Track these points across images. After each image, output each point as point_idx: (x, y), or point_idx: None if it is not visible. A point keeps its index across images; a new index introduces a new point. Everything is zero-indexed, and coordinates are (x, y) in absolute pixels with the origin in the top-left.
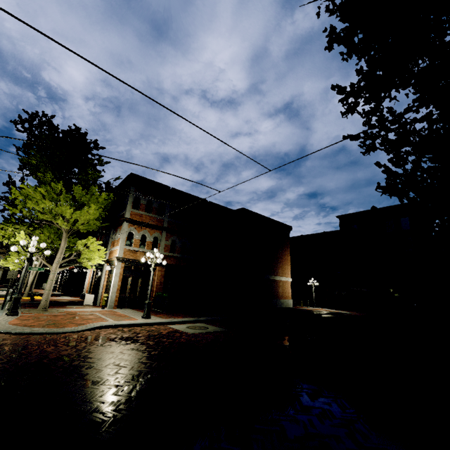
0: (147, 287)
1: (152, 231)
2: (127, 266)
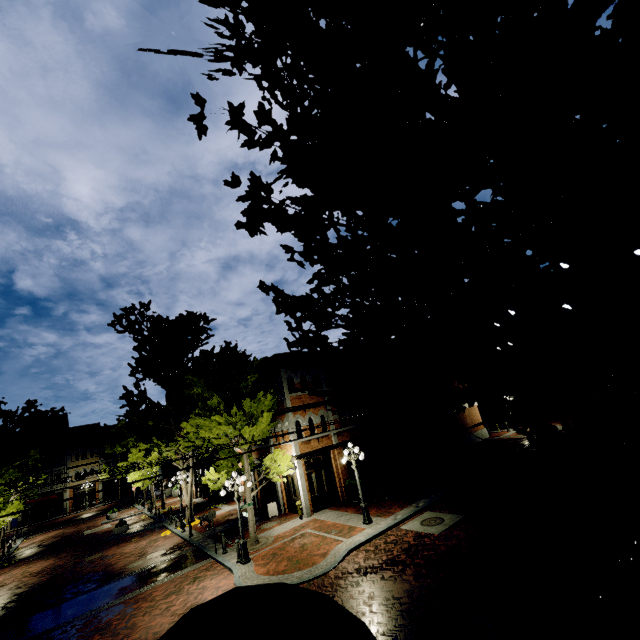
0: (332, 476)
1: (316, 410)
2: (306, 461)
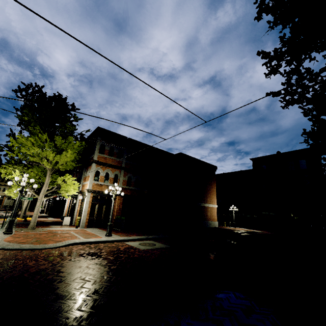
0: (109, 211)
1: (114, 170)
2: (95, 196)
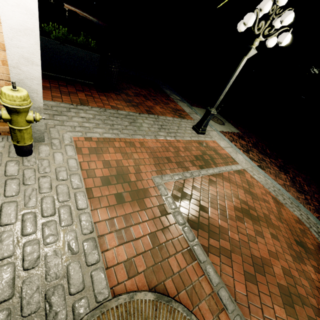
0: None
1: None
2: None
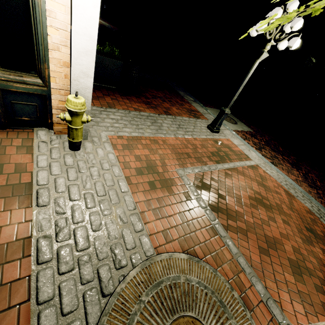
0: None
1: None
2: None
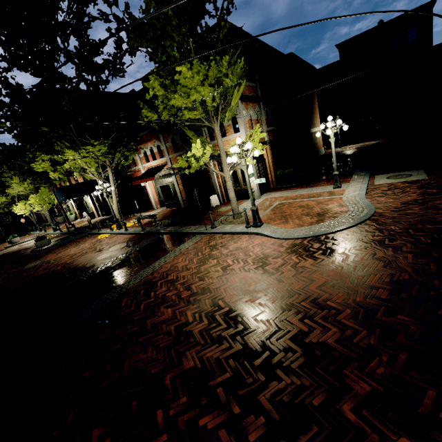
0: (264, 169)
1: (253, 106)
2: None
